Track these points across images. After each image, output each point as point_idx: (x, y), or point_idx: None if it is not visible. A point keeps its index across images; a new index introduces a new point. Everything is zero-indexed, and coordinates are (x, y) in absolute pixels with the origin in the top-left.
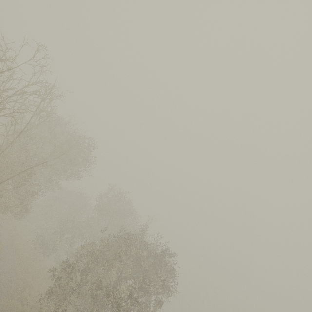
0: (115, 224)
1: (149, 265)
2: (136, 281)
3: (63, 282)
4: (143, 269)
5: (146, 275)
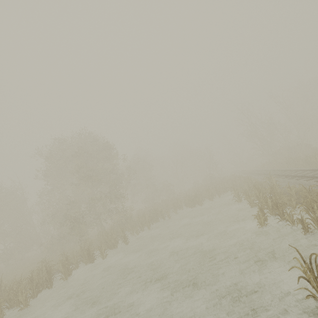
0: None
1: None
2: None
3: None
4: None
5: None
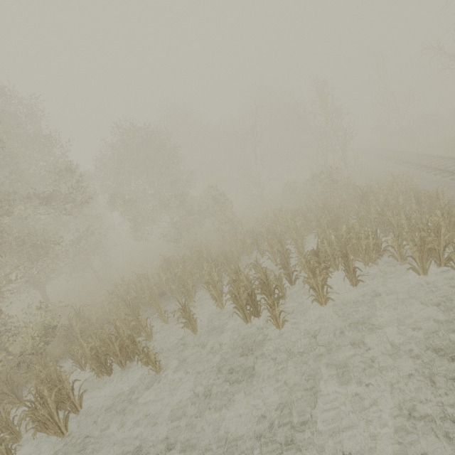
0: None
1: None
2: None
3: None
4: None
5: None
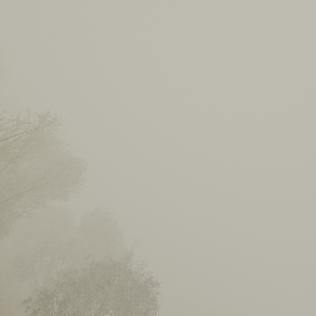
0: (99, 246)
1: (132, 296)
2: (117, 312)
3: (41, 315)
4: (125, 300)
5: (128, 306)
